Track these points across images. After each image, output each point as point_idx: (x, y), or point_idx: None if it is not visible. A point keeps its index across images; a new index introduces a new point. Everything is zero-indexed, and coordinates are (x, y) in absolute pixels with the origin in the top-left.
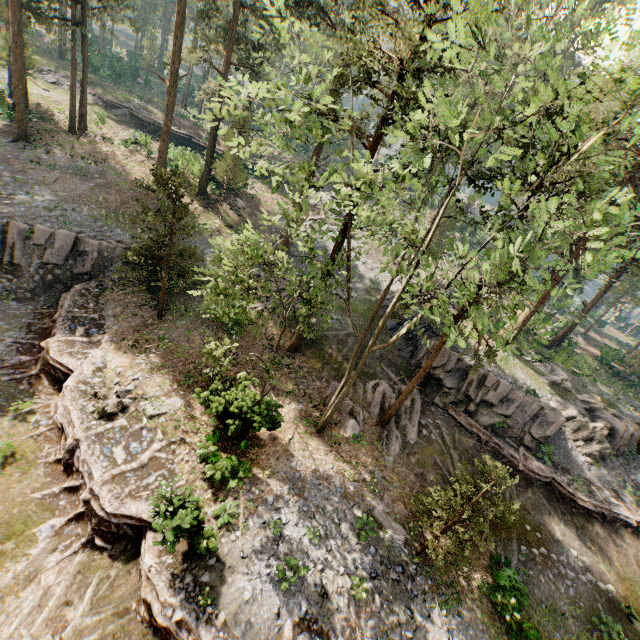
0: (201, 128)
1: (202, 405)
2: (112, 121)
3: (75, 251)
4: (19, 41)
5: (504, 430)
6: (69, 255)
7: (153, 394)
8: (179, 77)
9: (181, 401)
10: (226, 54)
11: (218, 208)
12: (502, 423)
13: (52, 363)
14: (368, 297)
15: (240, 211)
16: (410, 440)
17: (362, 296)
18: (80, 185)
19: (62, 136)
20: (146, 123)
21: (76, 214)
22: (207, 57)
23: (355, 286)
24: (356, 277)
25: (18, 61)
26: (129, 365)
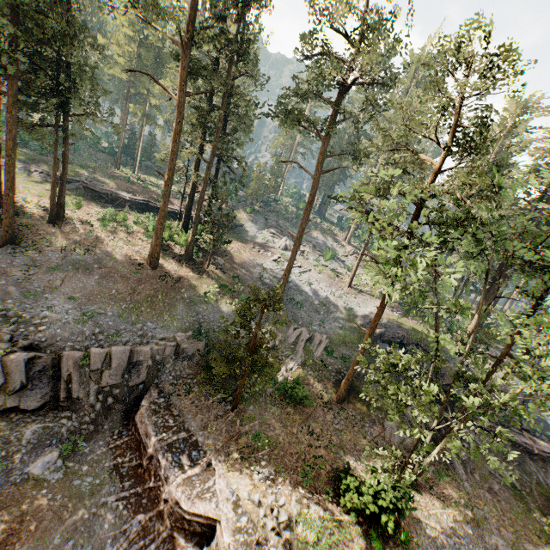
0: (149, 190)
1: (332, 501)
2: (72, 198)
3: (128, 364)
4: (13, 154)
5: (506, 421)
6: (123, 370)
7: (296, 511)
8: (176, 171)
9: (317, 506)
10: (211, 147)
11: (206, 270)
12: (504, 416)
13: (188, 517)
14: (351, 324)
15: (223, 268)
16: (464, 458)
17: (346, 324)
18: (86, 281)
19: (43, 229)
20: (103, 194)
21: (104, 318)
22: (197, 152)
23: (335, 316)
24: (332, 307)
25: (10, 172)
26: (255, 485)
